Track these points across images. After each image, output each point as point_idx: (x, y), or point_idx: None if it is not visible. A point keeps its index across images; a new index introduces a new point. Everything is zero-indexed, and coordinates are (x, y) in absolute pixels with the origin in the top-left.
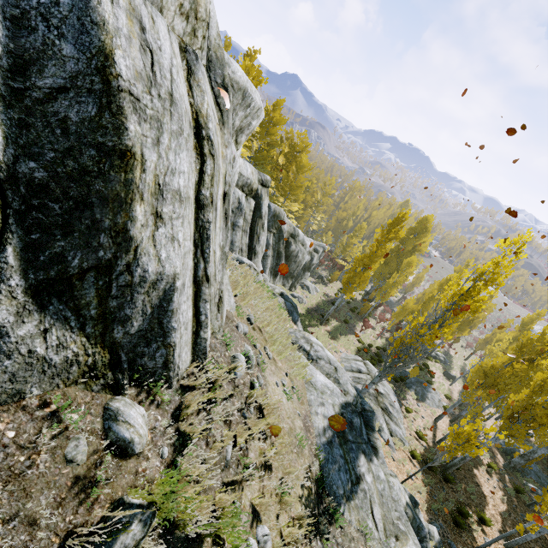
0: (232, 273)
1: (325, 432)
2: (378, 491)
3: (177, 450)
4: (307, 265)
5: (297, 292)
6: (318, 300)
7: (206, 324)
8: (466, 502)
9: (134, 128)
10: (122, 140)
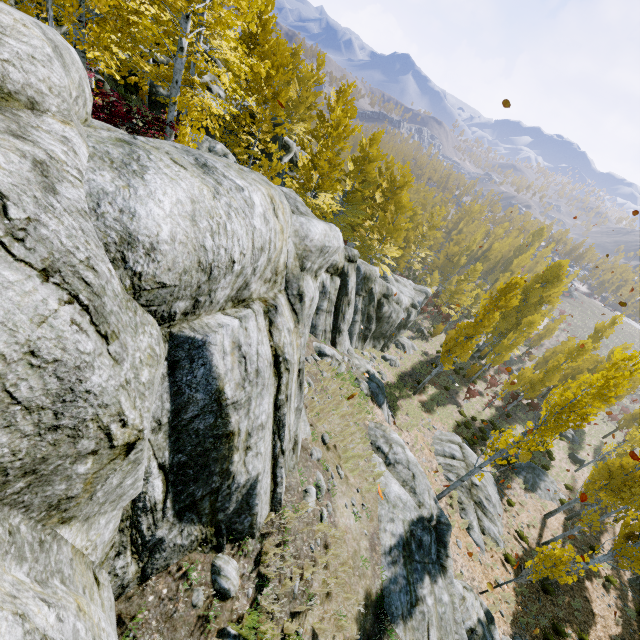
0: (310, 389)
1: (391, 551)
2: (437, 613)
3: (258, 589)
4: (403, 323)
5: (390, 352)
6: (415, 361)
7: (282, 483)
8: (566, 618)
9: (234, 420)
10: (228, 428)
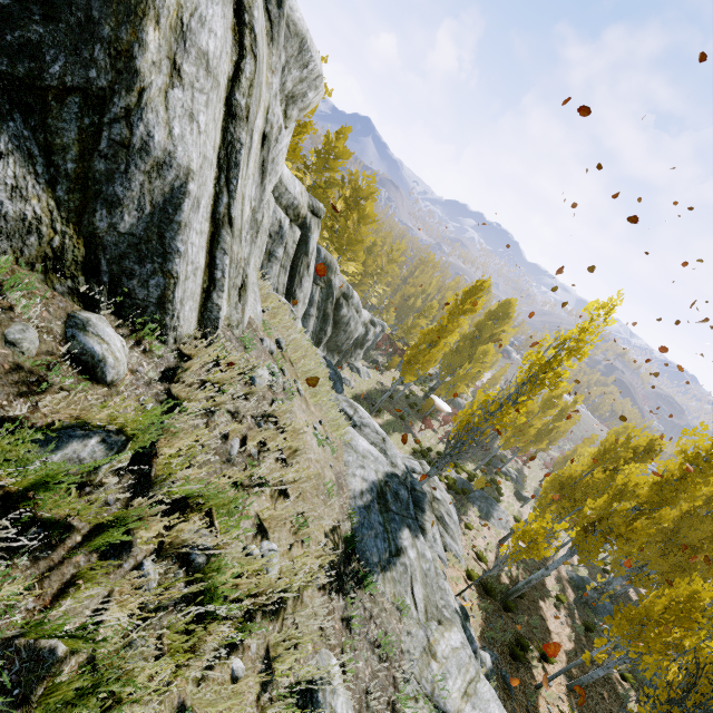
0: (262, 288)
1: (363, 496)
2: (421, 569)
3: (165, 411)
4: (360, 340)
5: (344, 373)
6: (370, 387)
7: (222, 287)
8: (527, 635)
9: None
10: None
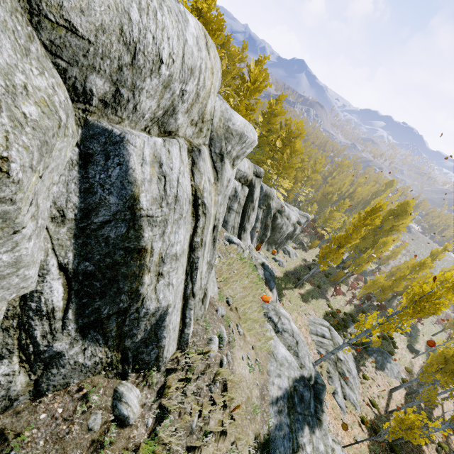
0: (220, 261)
1: (278, 402)
2: None
3: (158, 421)
4: (290, 235)
5: (279, 256)
6: (297, 264)
7: (190, 324)
8: None
9: (147, 235)
10: (140, 243)
